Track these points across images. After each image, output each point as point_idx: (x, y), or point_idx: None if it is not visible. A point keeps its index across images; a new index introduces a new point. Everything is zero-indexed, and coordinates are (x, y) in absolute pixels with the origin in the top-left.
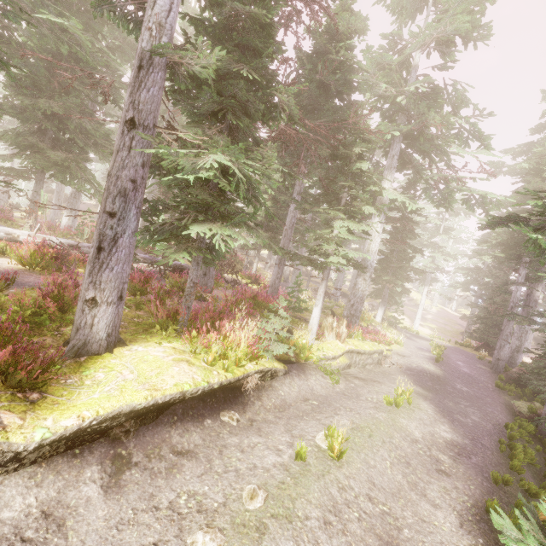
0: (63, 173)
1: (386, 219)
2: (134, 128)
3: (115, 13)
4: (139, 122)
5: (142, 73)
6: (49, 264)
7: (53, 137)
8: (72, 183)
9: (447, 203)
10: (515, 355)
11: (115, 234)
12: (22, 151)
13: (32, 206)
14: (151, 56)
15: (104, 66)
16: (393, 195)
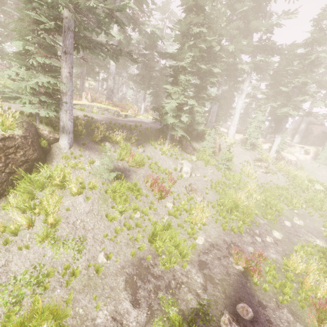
0: None
1: (141, 55)
2: None
3: None
4: None
5: None
6: None
7: None
8: None
9: (152, 39)
10: (208, 124)
11: None
12: None
13: None
14: None
15: None
16: (113, 33)
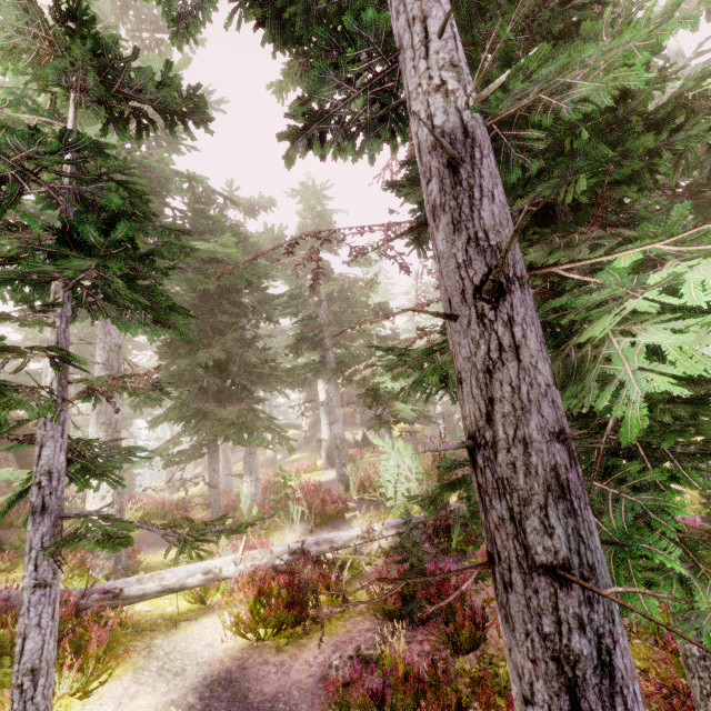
0: (239, 432)
1: None
2: (501, 295)
3: (324, 140)
4: (504, 276)
5: (464, 170)
6: (283, 617)
7: (215, 391)
8: (252, 440)
9: None
10: None
11: (597, 639)
12: (187, 423)
13: (212, 492)
14: (463, 132)
15: (247, 287)
16: None
